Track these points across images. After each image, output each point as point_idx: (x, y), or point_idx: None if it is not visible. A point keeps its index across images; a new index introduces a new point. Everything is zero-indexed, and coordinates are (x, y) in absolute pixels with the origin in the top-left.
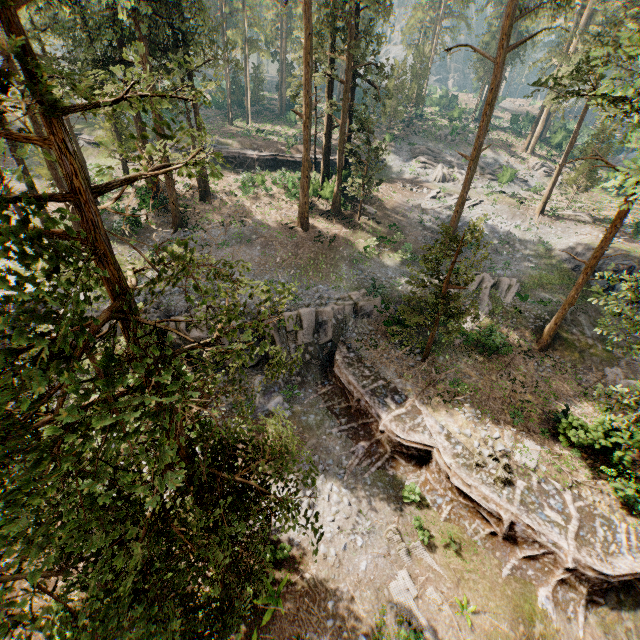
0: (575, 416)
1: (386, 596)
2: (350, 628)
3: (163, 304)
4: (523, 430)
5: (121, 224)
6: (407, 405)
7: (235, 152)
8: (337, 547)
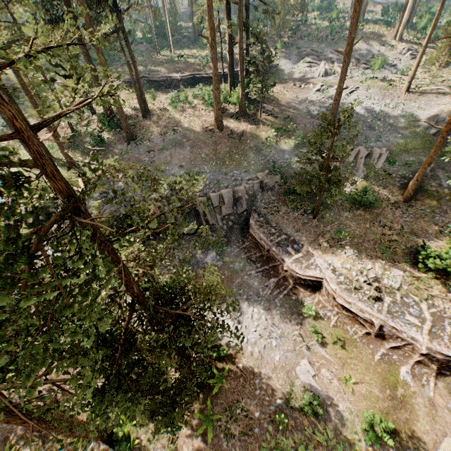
0: (430, 249)
1: (294, 376)
2: (271, 395)
3: (127, 197)
4: (390, 262)
5: (91, 143)
6: (303, 251)
7: (164, 76)
8: (259, 347)
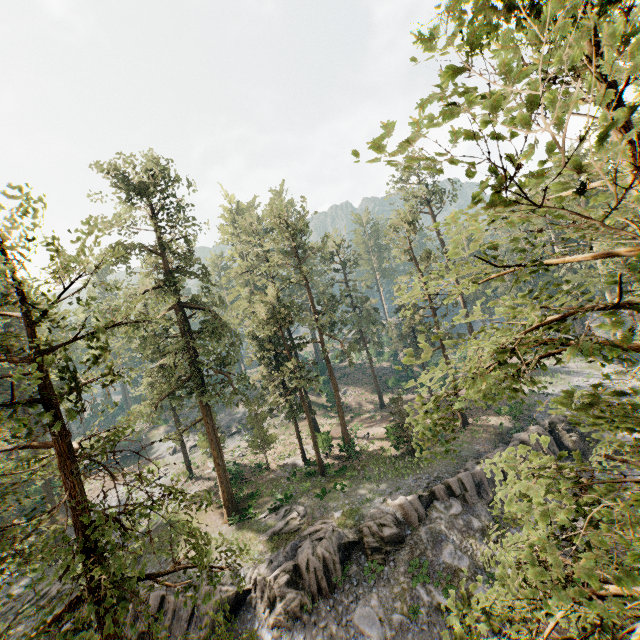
0: None
1: None
2: None
3: None
4: None
5: None
6: None
7: None
8: None
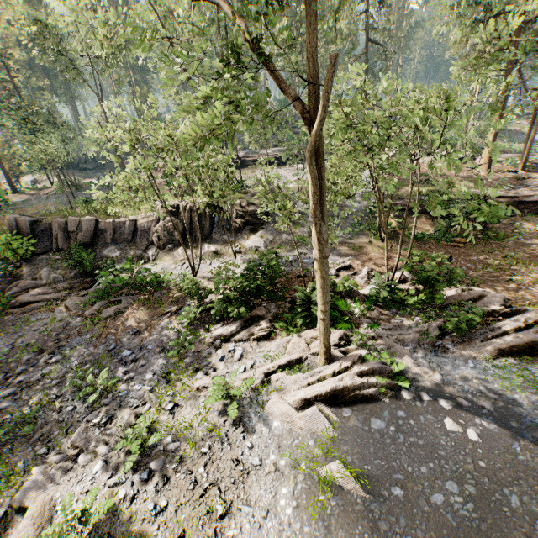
0: None
1: None
2: None
3: None
4: None
5: None
6: None
7: None
8: None
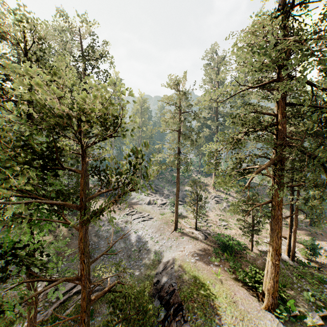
0: None
1: None
2: None
3: None
4: None
5: None
6: None
7: None
8: None
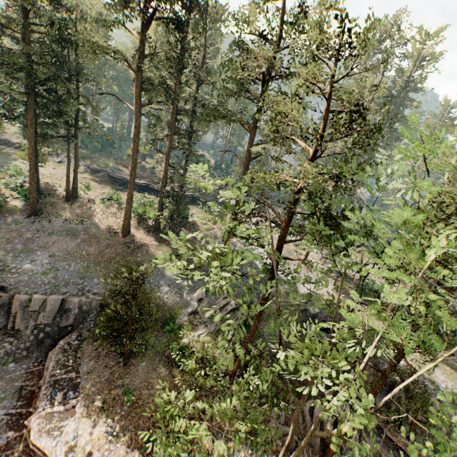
0: None
1: None
2: None
3: None
4: None
5: None
6: (69, 404)
7: (122, 176)
8: None
